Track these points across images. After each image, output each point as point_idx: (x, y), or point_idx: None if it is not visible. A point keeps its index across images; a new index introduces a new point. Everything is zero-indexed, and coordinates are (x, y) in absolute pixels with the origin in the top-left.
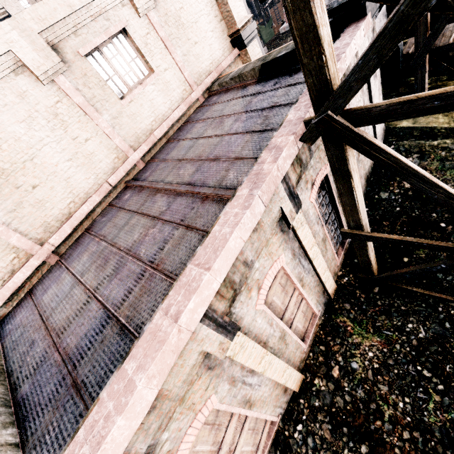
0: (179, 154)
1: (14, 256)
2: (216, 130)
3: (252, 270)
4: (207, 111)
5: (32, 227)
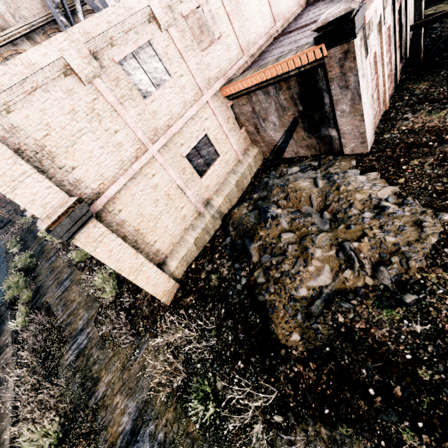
0: (309, 18)
1: (238, 51)
2: (330, 4)
3: (386, 10)
4: (313, 7)
5: (244, 40)
